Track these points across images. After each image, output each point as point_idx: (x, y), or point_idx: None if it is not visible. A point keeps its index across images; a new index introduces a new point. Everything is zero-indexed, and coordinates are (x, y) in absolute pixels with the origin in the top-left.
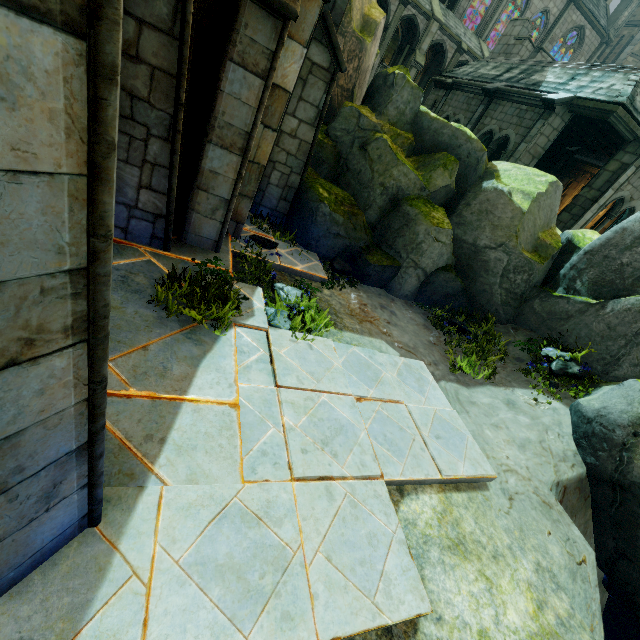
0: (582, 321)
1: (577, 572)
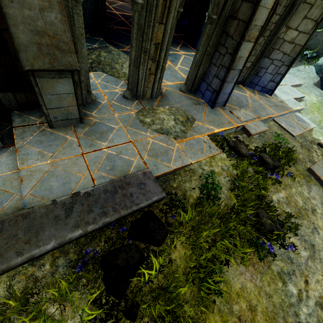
0: (316, 39)
1: (321, 95)
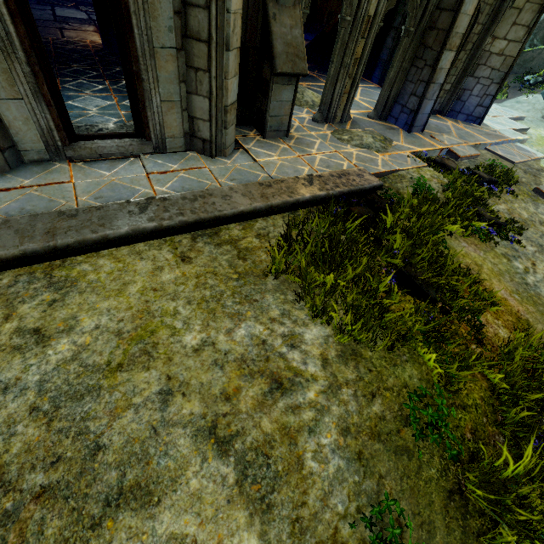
0: (540, 58)
1: None
